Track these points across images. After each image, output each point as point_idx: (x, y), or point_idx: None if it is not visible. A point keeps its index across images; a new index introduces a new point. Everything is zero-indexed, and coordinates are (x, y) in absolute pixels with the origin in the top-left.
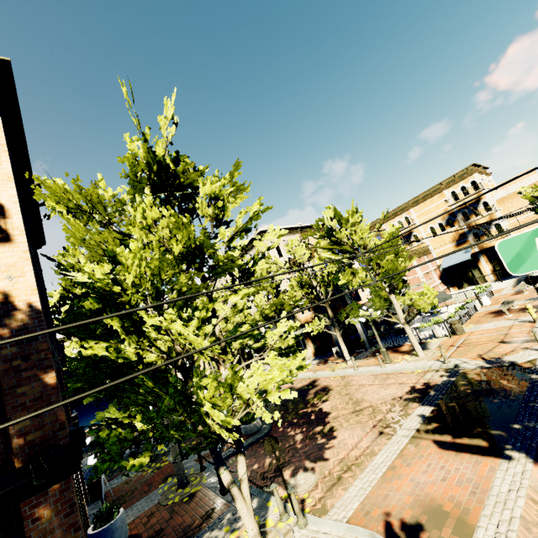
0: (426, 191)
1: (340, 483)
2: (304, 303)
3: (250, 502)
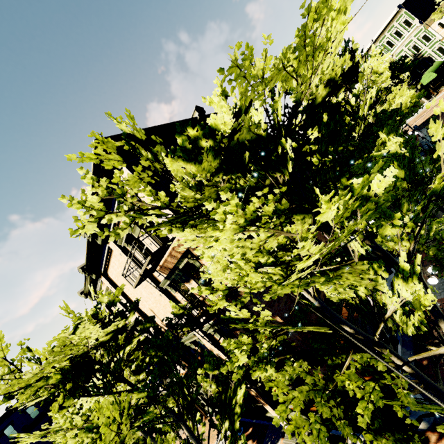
0: None
1: None
2: None
3: None
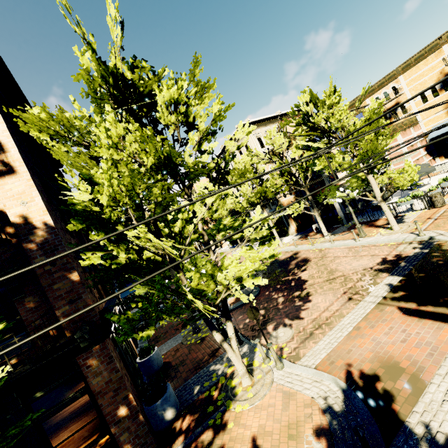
0: (420, 50)
1: (311, 338)
2: (285, 189)
3: (239, 352)
